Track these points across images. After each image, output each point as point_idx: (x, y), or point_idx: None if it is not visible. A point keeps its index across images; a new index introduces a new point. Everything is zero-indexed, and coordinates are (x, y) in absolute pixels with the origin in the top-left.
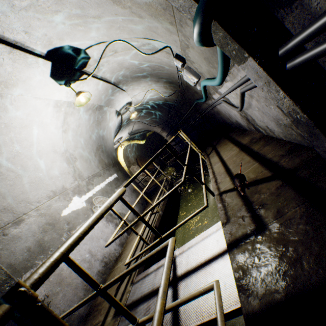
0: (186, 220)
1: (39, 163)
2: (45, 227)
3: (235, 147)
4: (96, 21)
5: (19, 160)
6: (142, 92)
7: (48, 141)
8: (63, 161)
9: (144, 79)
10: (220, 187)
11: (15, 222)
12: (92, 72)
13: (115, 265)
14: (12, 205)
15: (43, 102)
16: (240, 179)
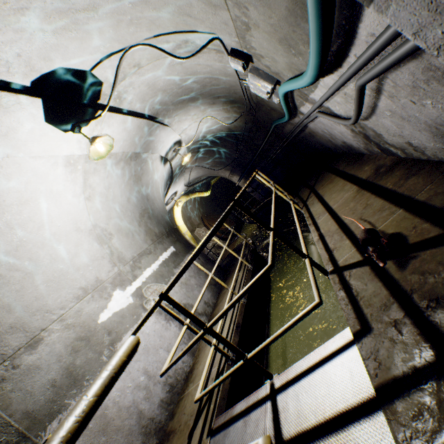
0: (285, 329)
1: (56, 250)
2: (75, 344)
3: (348, 185)
4: (91, 16)
5: (24, 251)
6: (194, 124)
7: (66, 217)
8: (93, 241)
9: (192, 103)
10: (335, 258)
11: (29, 345)
12: (108, 104)
13: (185, 388)
14: (22, 319)
15: (46, 162)
16: (376, 247)
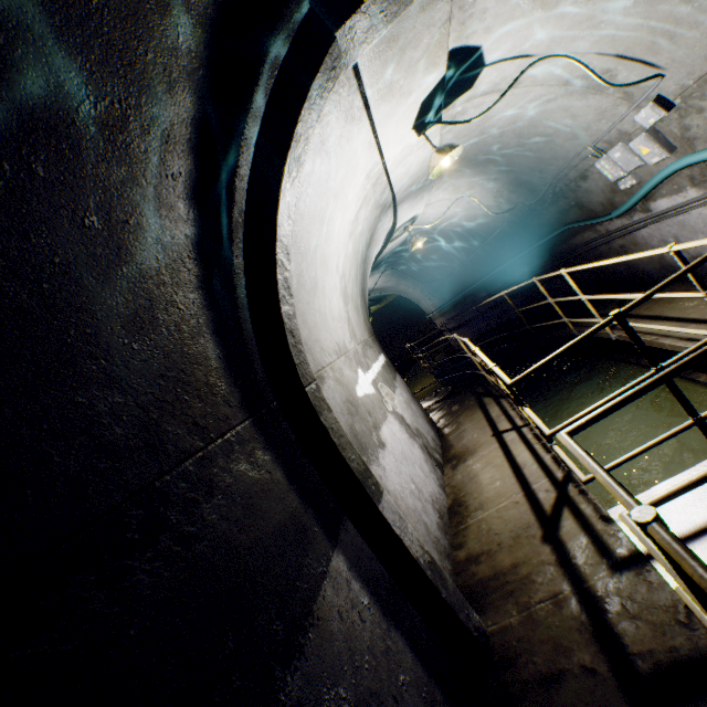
0: None
1: (325, 280)
2: (348, 406)
3: None
4: (579, 2)
5: (315, 259)
6: (443, 202)
7: (337, 243)
8: (340, 293)
9: (475, 168)
10: None
11: (318, 377)
12: (486, 111)
13: (464, 519)
14: (309, 341)
15: (366, 158)
16: None
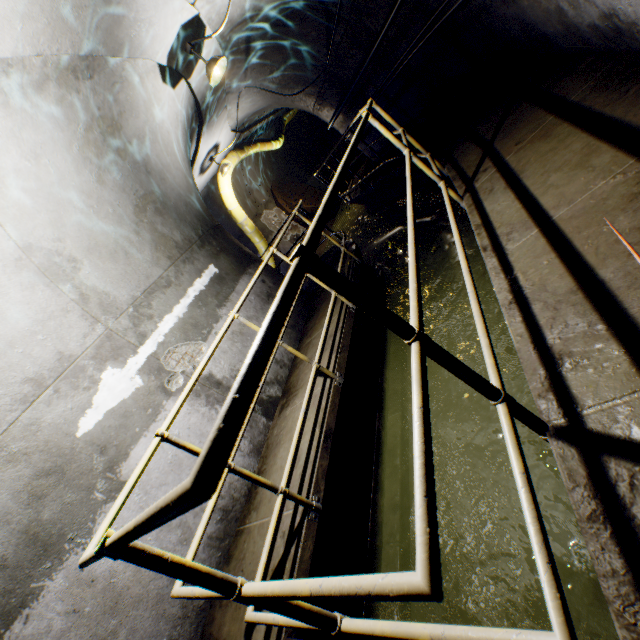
0: None
1: None
2: (36, 486)
3: (606, 153)
4: None
5: None
6: None
7: None
8: (32, 282)
9: None
10: (570, 389)
11: None
12: None
13: (247, 517)
14: None
15: None
16: None
